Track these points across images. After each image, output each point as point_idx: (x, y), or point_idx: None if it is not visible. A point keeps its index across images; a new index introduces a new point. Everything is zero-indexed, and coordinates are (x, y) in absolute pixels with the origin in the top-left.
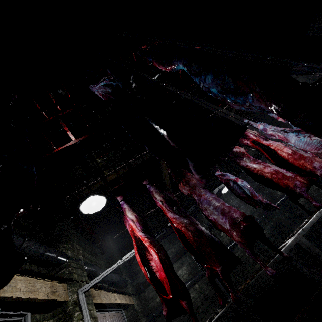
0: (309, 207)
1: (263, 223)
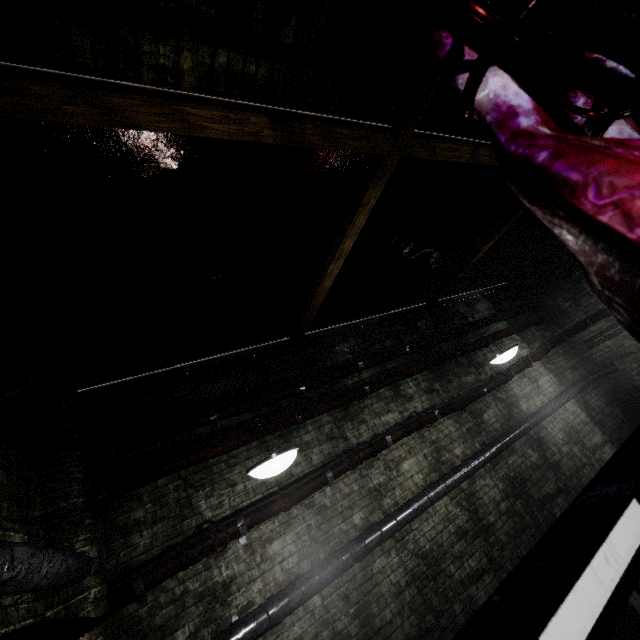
0: (570, 452)
1: (492, 463)
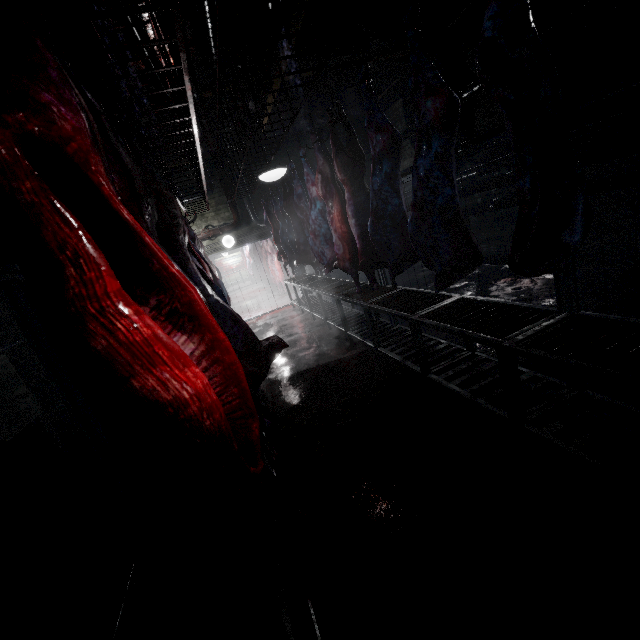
0: None
1: None
